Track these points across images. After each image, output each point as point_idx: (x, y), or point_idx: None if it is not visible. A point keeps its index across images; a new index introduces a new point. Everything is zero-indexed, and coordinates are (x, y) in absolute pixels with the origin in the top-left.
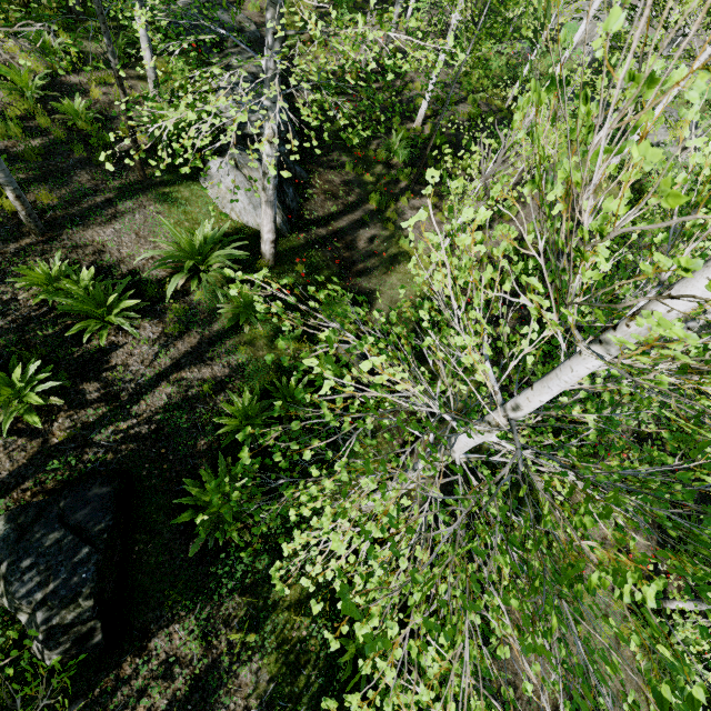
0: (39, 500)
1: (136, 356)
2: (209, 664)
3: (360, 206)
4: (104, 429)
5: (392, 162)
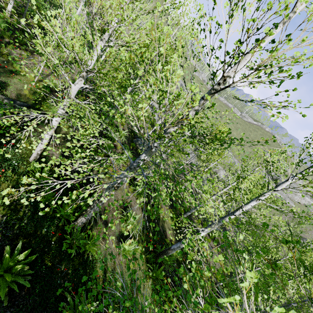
0: None
1: None
2: None
3: None
4: None
5: None
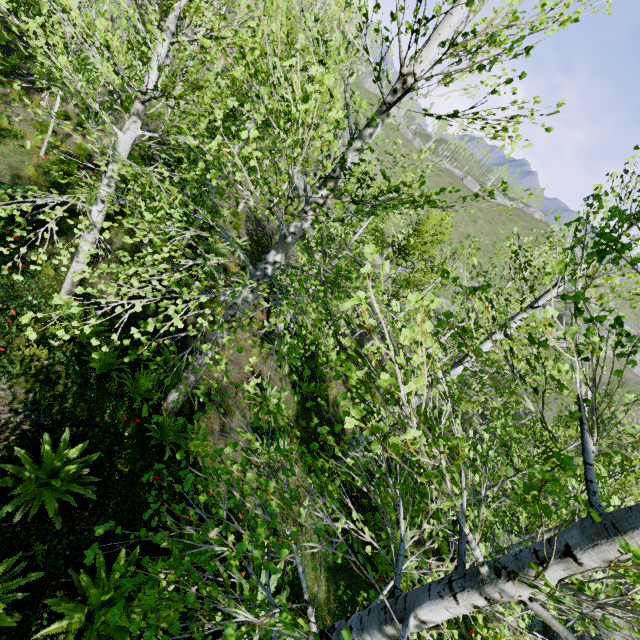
0: None
1: None
2: None
3: None
4: None
5: None
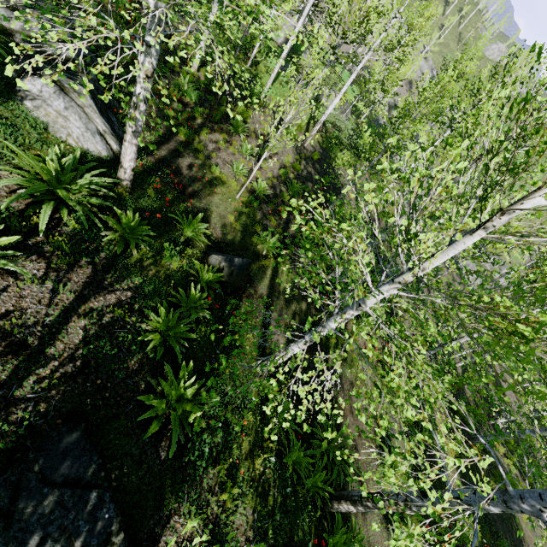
0: (1, 478)
1: (28, 297)
2: (211, 529)
3: (171, 137)
4: (23, 382)
5: (185, 101)
